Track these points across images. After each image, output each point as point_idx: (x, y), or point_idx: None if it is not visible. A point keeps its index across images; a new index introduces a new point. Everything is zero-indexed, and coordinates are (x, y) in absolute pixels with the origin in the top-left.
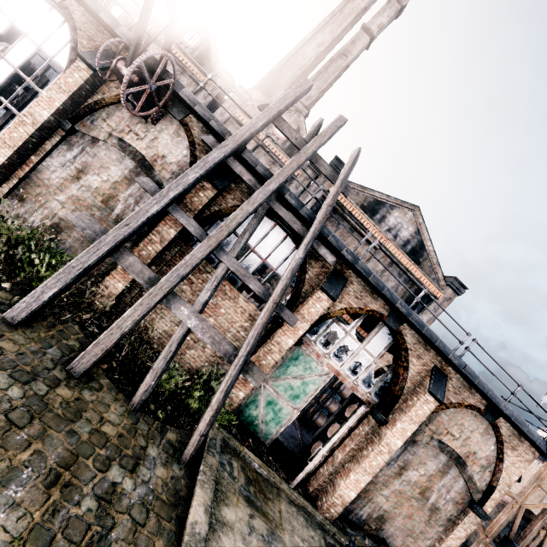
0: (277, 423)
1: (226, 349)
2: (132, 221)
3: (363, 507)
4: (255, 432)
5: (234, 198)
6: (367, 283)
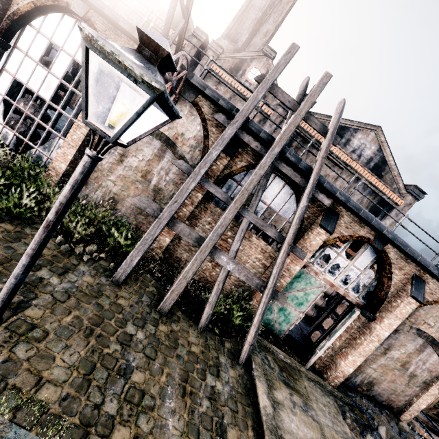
0: (287, 323)
1: (256, 282)
2: (179, 198)
3: (357, 376)
4: (271, 329)
5: (242, 160)
6: (356, 215)
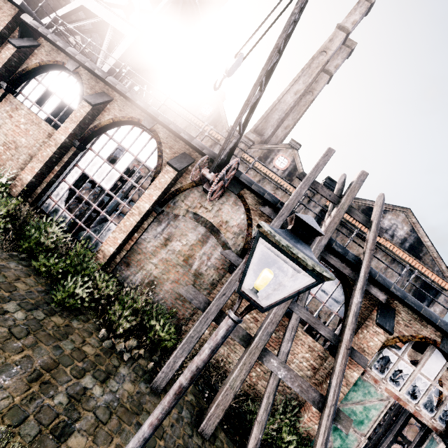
0: None
1: (313, 396)
2: (227, 291)
3: None
4: None
5: None
6: (415, 312)
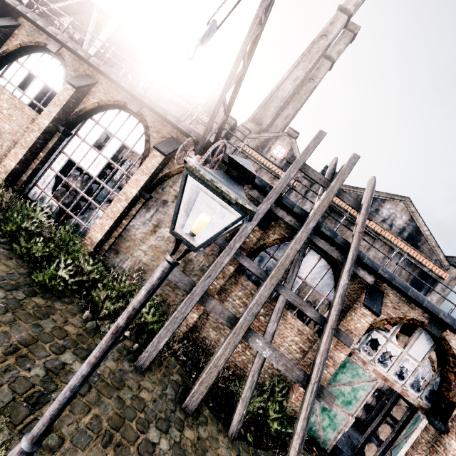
0: (333, 429)
1: (297, 374)
2: (213, 273)
3: None
4: (314, 437)
5: (274, 233)
6: (403, 295)
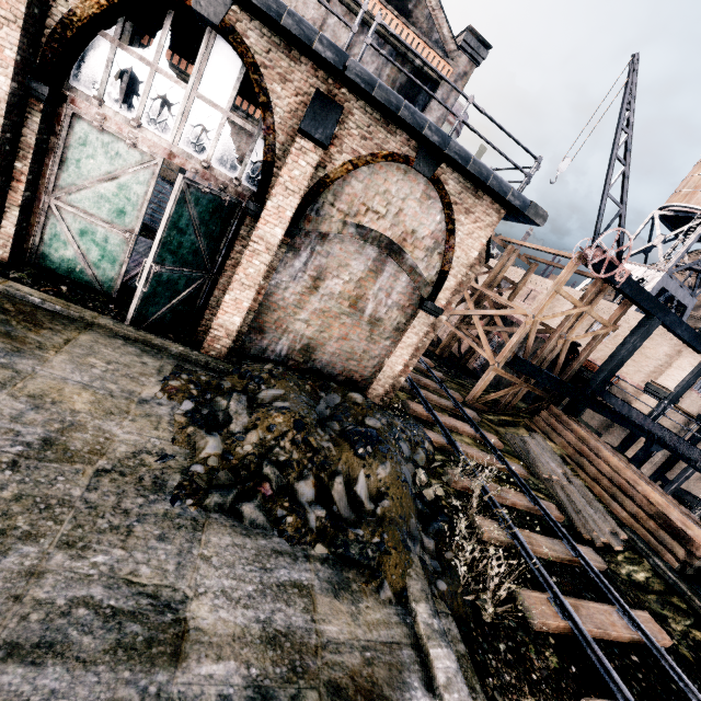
0: (112, 262)
1: None
2: None
3: (279, 341)
4: (85, 282)
5: None
6: None
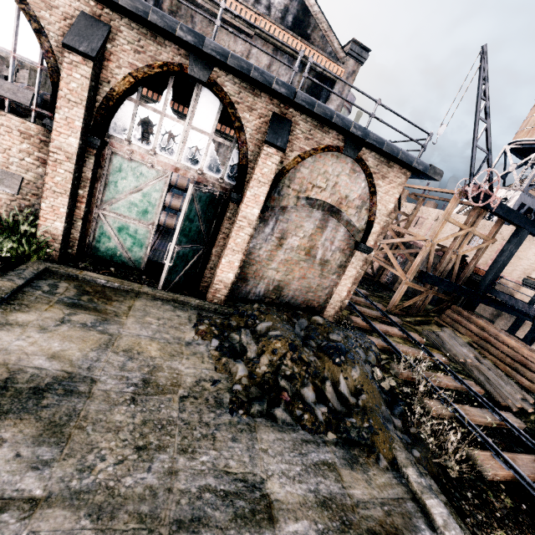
0: (141, 246)
1: None
2: None
3: (258, 285)
4: (123, 262)
5: None
6: (134, 20)
